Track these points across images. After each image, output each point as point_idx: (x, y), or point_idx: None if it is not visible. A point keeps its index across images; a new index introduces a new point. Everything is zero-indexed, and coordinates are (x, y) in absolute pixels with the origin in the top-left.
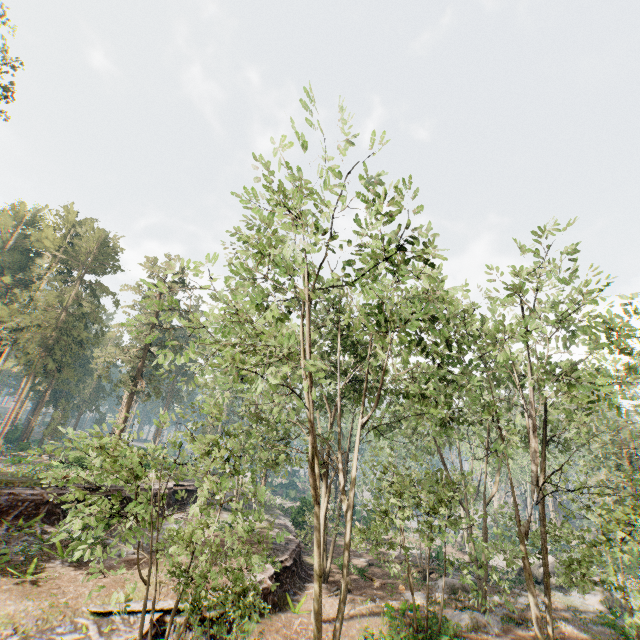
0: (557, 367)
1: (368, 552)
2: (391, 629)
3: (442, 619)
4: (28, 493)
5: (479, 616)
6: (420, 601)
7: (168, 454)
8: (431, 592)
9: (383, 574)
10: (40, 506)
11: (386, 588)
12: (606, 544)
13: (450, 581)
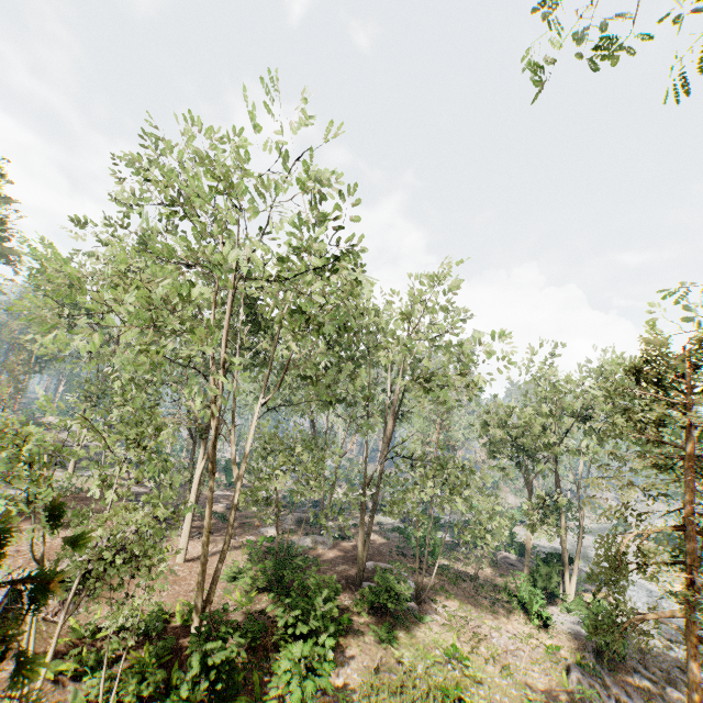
0: (418, 361)
1: (226, 498)
2: (251, 558)
3: (292, 545)
4: None
5: (318, 538)
6: (273, 533)
7: (55, 438)
8: (282, 525)
9: (241, 515)
10: None
11: (244, 527)
12: (417, 490)
13: (299, 515)
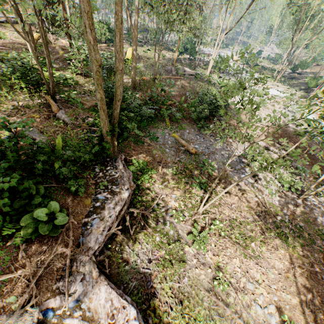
0: None
1: None
2: None
3: None
4: None
5: None
6: None
7: None
8: None
9: None
10: None
11: None
12: None
13: (111, 27)
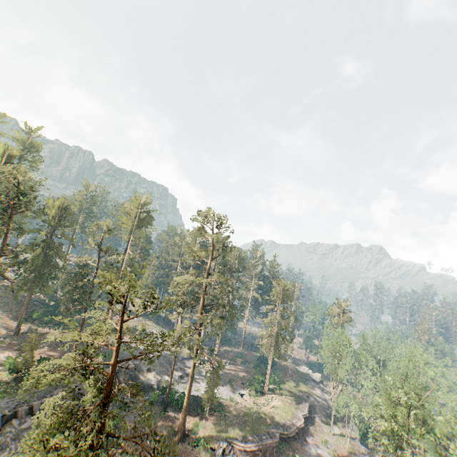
0: None
1: None
2: None
3: None
4: (268, 442)
5: None
6: None
7: None
8: None
9: None
10: (273, 448)
11: None
12: None
13: None
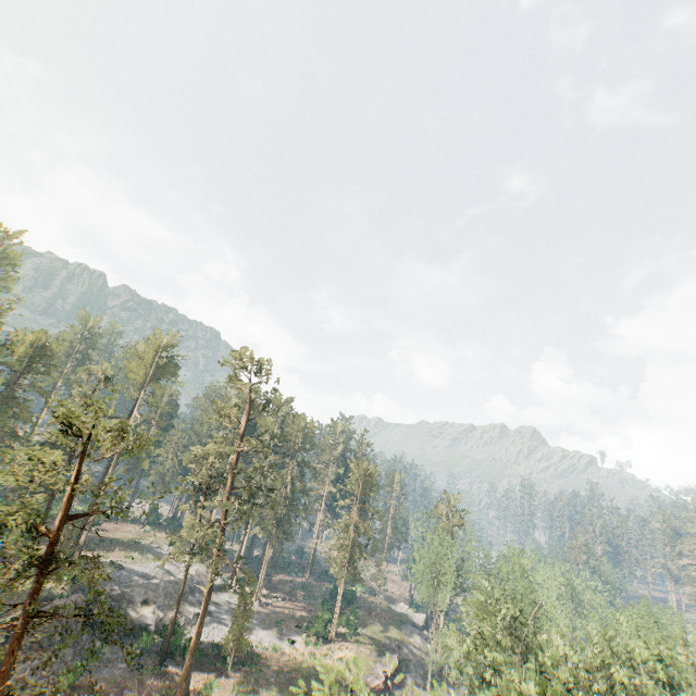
0: None
1: None
2: None
3: None
4: None
5: None
6: None
7: None
8: None
9: None
10: None
11: None
12: None
13: None
